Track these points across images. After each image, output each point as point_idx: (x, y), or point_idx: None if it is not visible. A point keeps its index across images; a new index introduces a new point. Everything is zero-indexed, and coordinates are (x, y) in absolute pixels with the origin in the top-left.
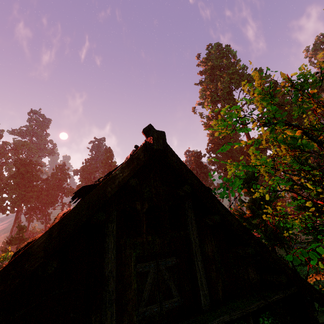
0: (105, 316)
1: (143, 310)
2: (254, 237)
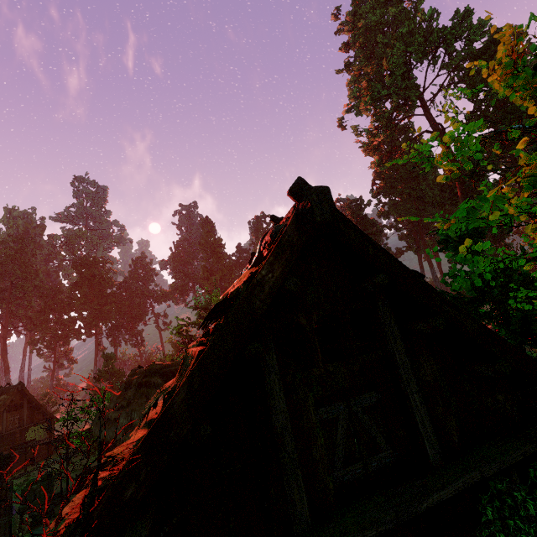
0: (289, 488)
1: (340, 473)
2: (507, 345)
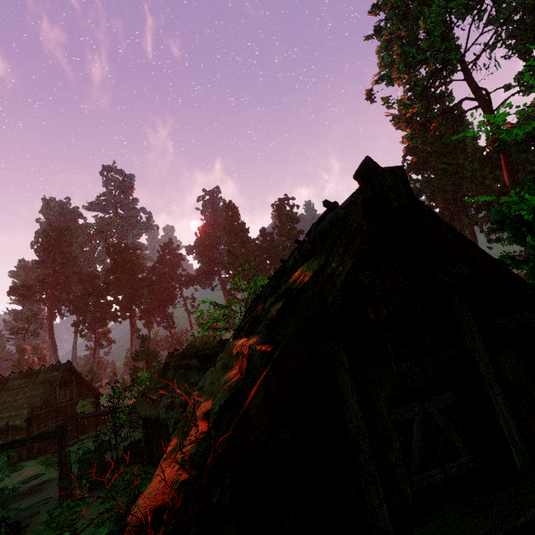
0: (367, 493)
1: (418, 479)
2: None
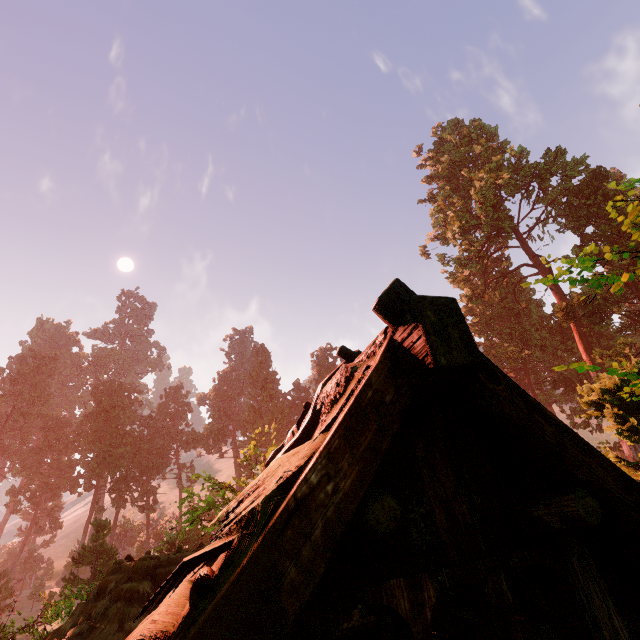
0: None
1: None
2: None
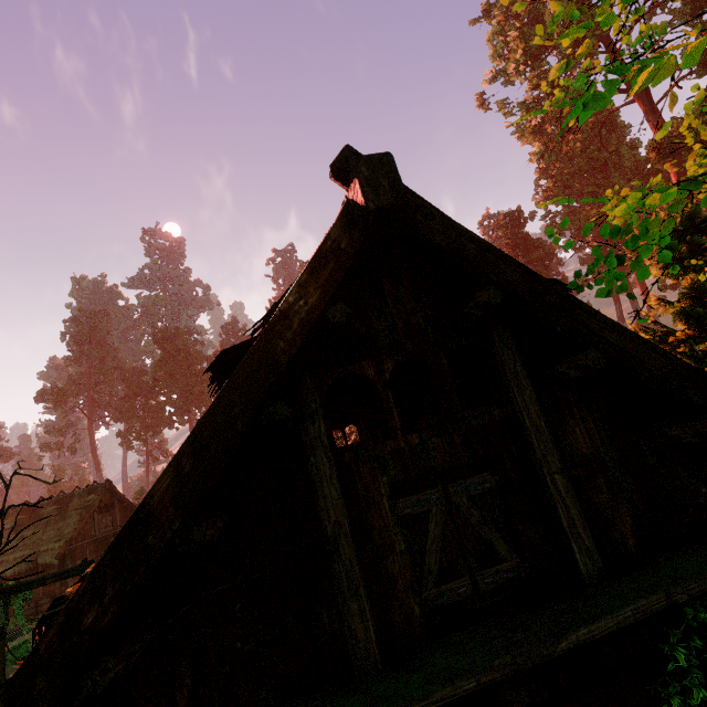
0: (347, 614)
1: (433, 594)
2: None
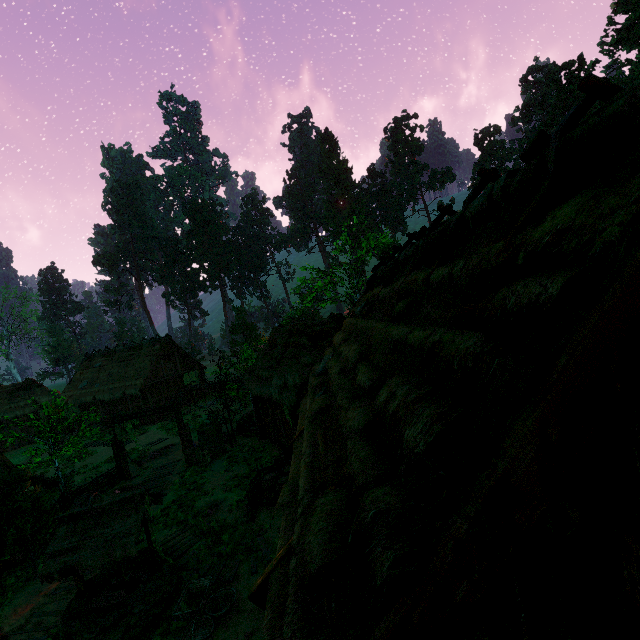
0: None
1: None
2: None
